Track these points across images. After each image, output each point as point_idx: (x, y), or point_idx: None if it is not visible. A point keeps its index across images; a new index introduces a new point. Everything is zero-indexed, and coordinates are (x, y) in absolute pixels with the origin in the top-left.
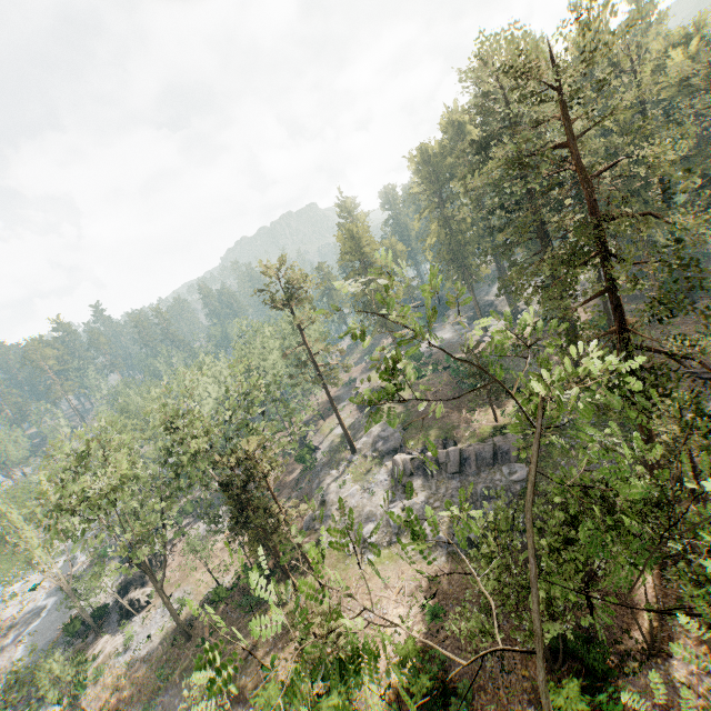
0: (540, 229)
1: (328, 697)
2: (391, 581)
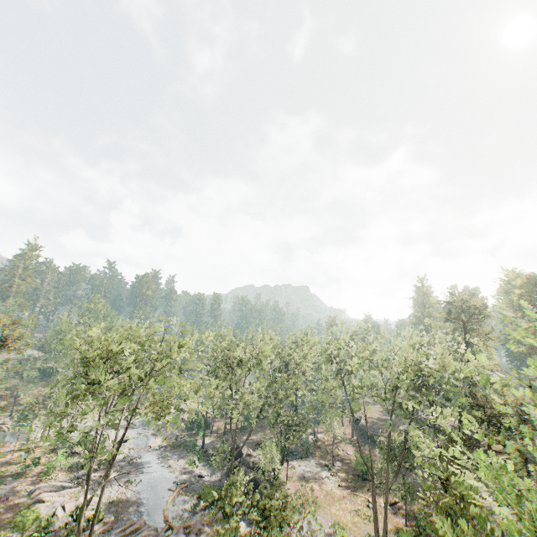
0: None
1: None
2: None
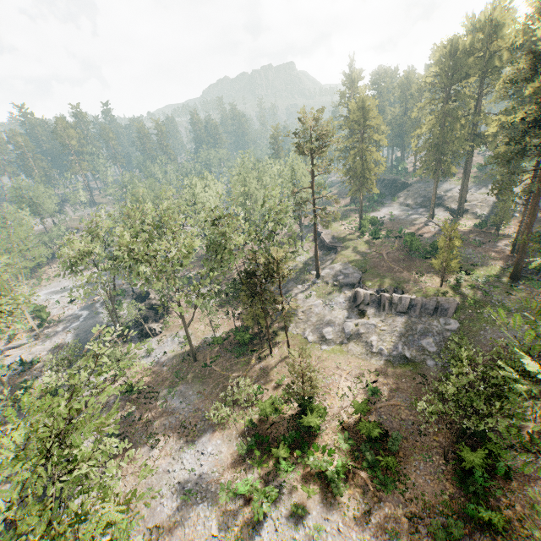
0: None
1: (309, 417)
2: (341, 365)
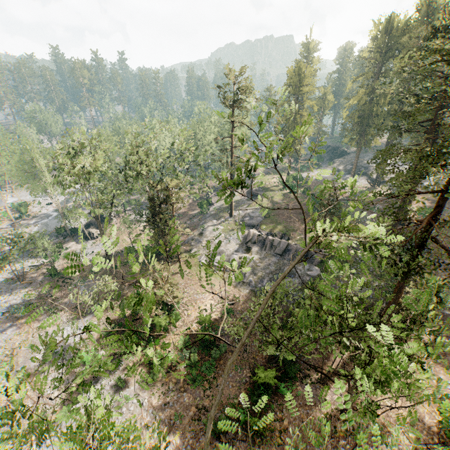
0: (432, 127)
1: (159, 318)
2: (215, 287)
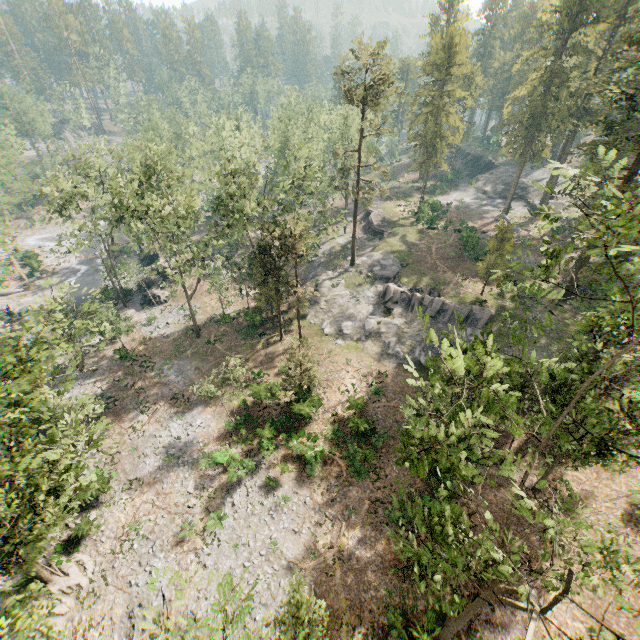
0: None
1: (300, 405)
2: (352, 362)
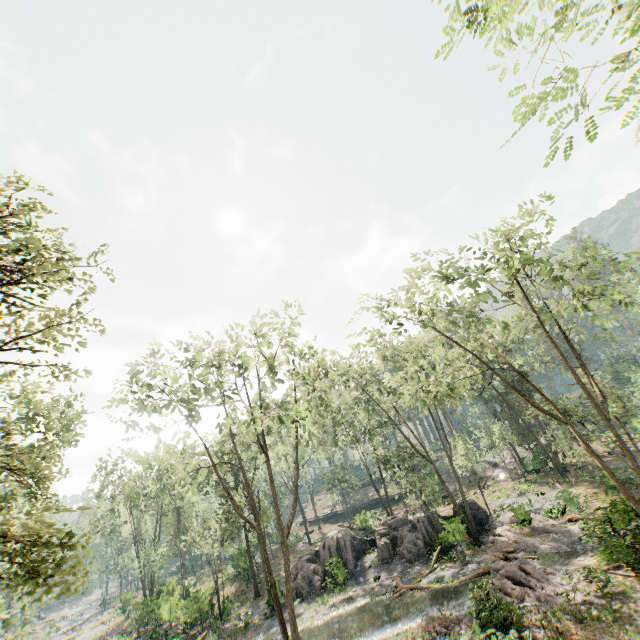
0: None
1: None
2: None
